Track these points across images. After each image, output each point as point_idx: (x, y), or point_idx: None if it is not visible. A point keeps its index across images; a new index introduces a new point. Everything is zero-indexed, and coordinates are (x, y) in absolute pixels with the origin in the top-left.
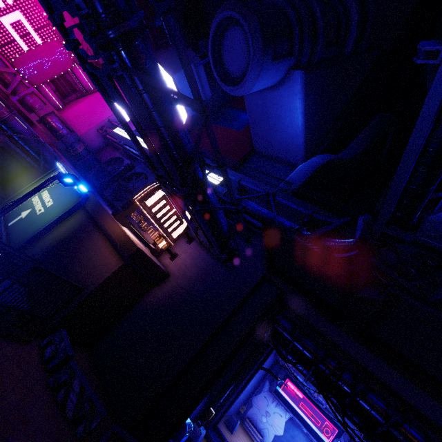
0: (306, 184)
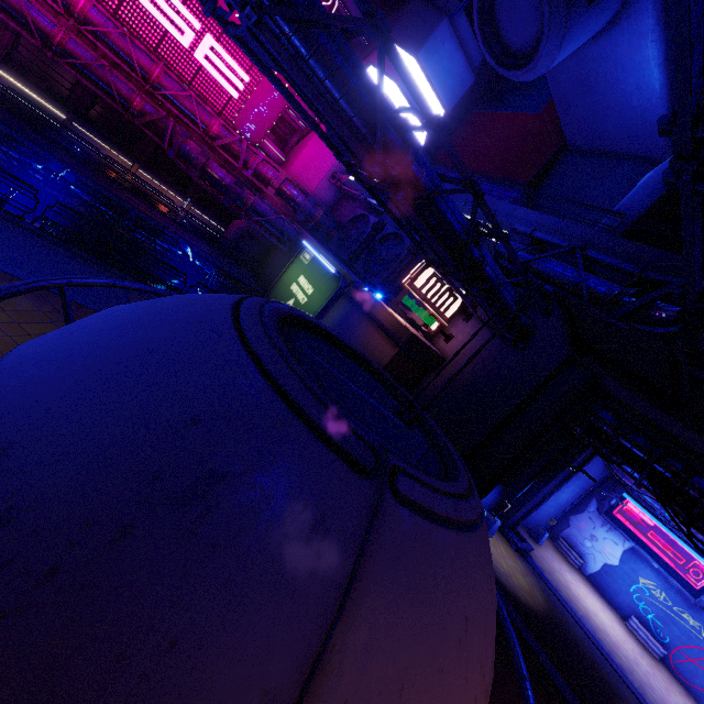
0: (656, 208)
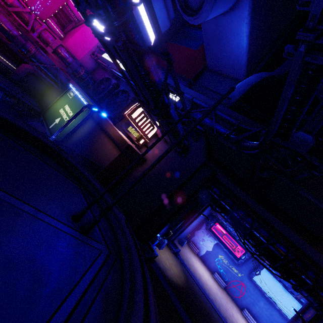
0: (242, 98)
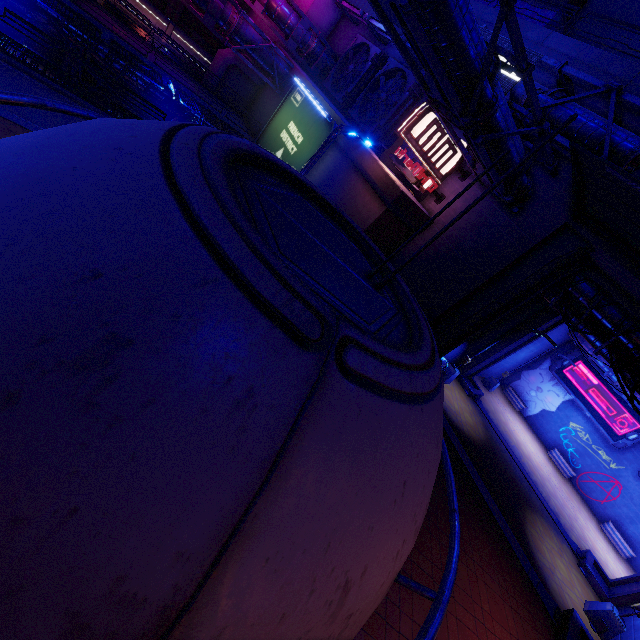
0: None
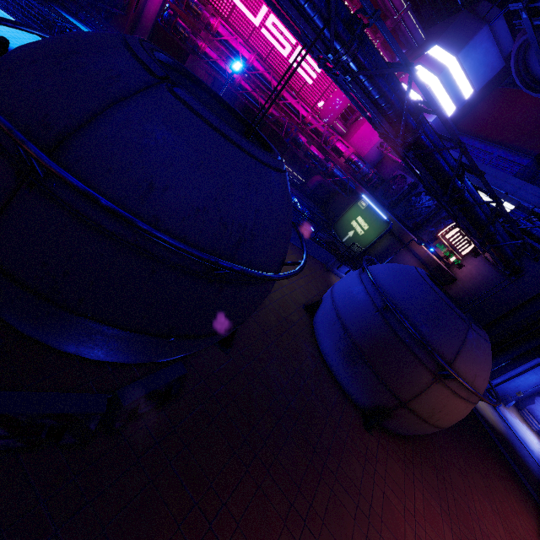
0: None
